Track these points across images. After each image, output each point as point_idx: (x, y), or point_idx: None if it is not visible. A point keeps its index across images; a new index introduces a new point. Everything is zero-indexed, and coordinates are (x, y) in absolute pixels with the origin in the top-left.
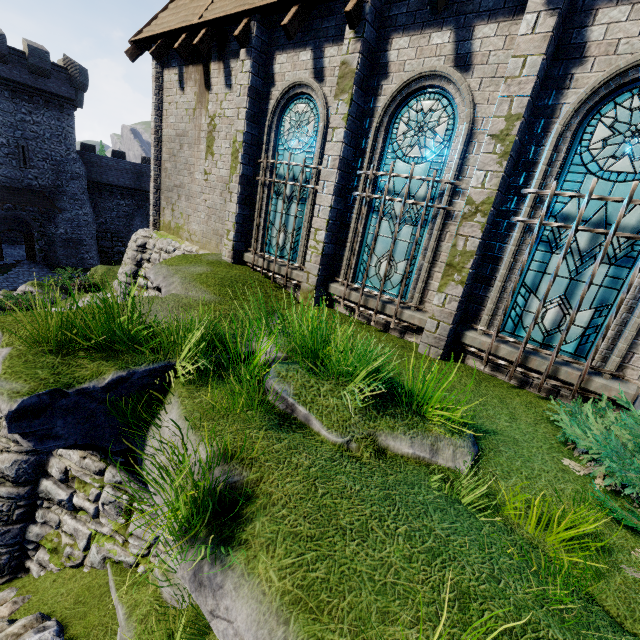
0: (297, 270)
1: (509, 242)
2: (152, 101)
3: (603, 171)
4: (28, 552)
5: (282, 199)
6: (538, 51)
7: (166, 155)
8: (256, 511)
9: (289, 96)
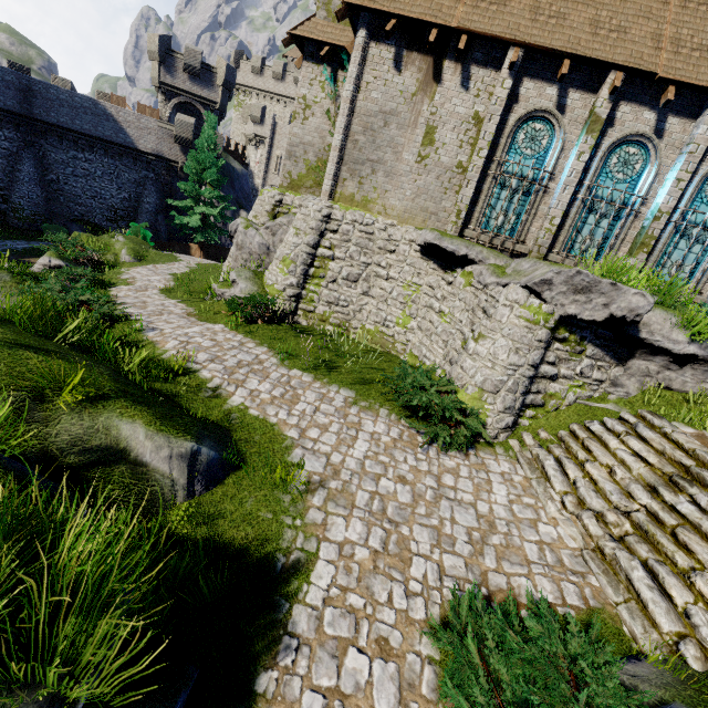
0: (519, 244)
1: (664, 232)
2: (353, 69)
3: (707, 203)
4: (520, 414)
5: (507, 190)
6: (705, 144)
7: (359, 127)
8: None
9: (531, 116)
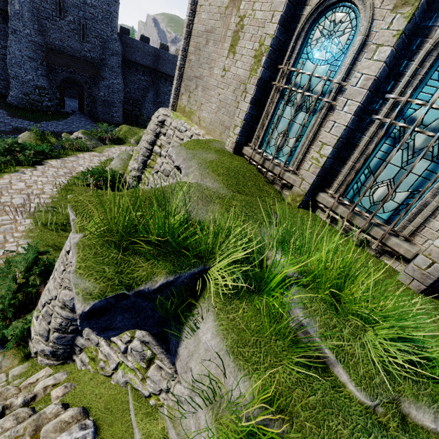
0: (289, 172)
1: None
2: None
3: None
4: (75, 350)
5: (291, 106)
6: None
7: (192, 48)
8: None
9: (329, 3)
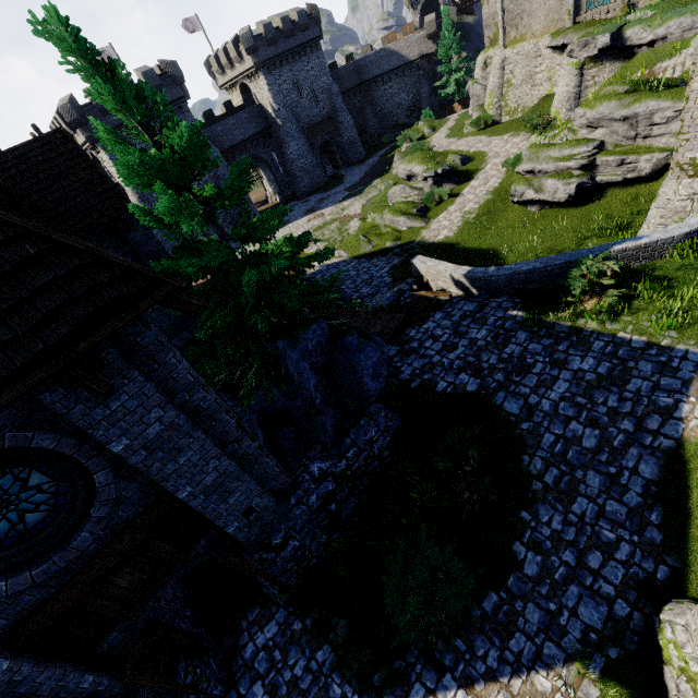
0: (612, 5)
1: None
2: None
3: None
4: None
5: None
6: None
7: (508, 2)
8: (665, 20)
9: None
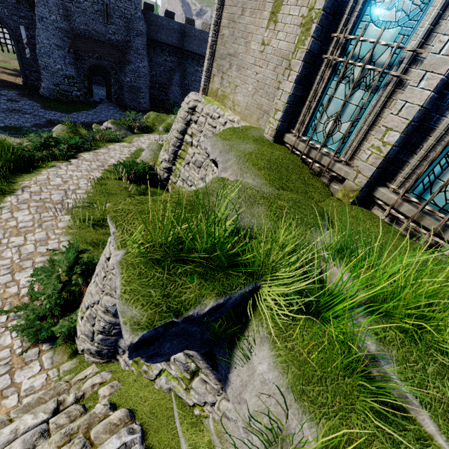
0: (340, 163)
1: None
2: None
3: None
4: (118, 351)
5: (345, 83)
6: None
7: (225, 20)
8: None
9: None
